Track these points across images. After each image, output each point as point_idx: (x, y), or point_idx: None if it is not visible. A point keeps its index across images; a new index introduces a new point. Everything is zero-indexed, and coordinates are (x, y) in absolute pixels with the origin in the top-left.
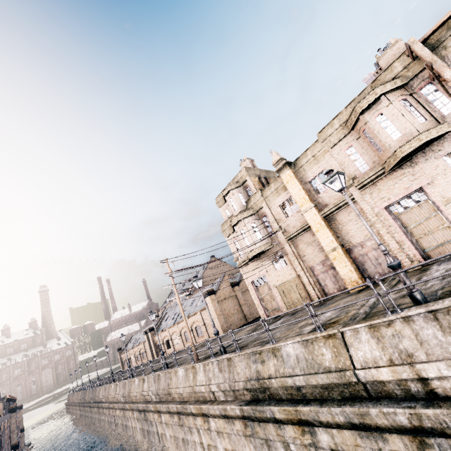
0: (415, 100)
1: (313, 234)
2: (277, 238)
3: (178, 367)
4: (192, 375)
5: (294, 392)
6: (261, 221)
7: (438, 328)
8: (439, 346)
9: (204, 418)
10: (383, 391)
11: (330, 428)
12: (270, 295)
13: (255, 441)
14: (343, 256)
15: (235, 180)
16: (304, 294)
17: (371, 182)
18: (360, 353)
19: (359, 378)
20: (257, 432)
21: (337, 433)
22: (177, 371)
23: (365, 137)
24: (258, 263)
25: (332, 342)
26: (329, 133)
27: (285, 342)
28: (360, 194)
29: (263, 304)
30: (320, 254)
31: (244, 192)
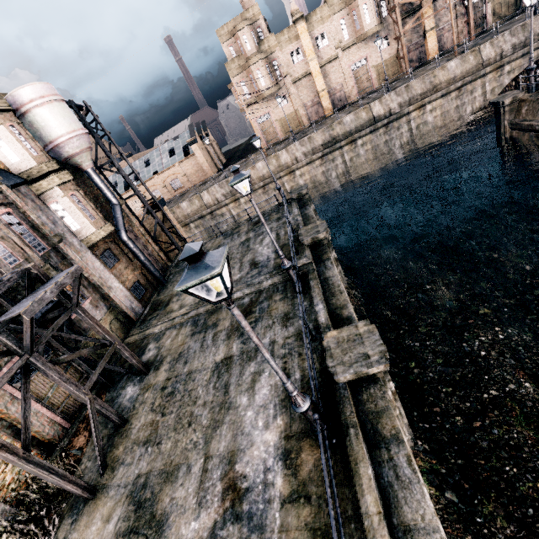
0: (376, 2)
1: (310, 80)
2: (284, 81)
3: (257, 163)
4: (274, 160)
5: (348, 135)
6: (272, 65)
7: (396, 96)
8: (395, 101)
9: (290, 175)
10: (379, 119)
11: (362, 138)
12: (271, 129)
13: (326, 164)
14: (327, 95)
15: (245, 15)
16: (297, 124)
17: (348, 48)
18: (375, 110)
19: (373, 118)
20: (329, 159)
21: (365, 138)
22: (255, 166)
23: (353, 16)
24: (264, 103)
25: (366, 110)
26: (335, 2)
27: (346, 116)
28: (342, 55)
29: (264, 137)
30: (312, 95)
31: (256, 32)
